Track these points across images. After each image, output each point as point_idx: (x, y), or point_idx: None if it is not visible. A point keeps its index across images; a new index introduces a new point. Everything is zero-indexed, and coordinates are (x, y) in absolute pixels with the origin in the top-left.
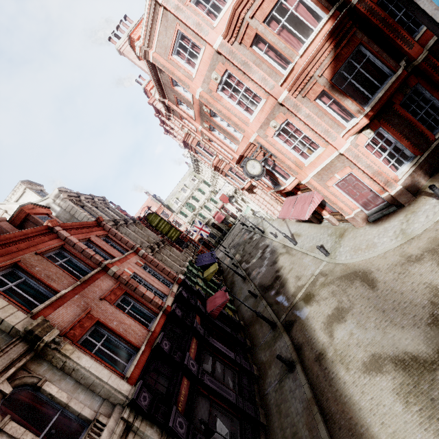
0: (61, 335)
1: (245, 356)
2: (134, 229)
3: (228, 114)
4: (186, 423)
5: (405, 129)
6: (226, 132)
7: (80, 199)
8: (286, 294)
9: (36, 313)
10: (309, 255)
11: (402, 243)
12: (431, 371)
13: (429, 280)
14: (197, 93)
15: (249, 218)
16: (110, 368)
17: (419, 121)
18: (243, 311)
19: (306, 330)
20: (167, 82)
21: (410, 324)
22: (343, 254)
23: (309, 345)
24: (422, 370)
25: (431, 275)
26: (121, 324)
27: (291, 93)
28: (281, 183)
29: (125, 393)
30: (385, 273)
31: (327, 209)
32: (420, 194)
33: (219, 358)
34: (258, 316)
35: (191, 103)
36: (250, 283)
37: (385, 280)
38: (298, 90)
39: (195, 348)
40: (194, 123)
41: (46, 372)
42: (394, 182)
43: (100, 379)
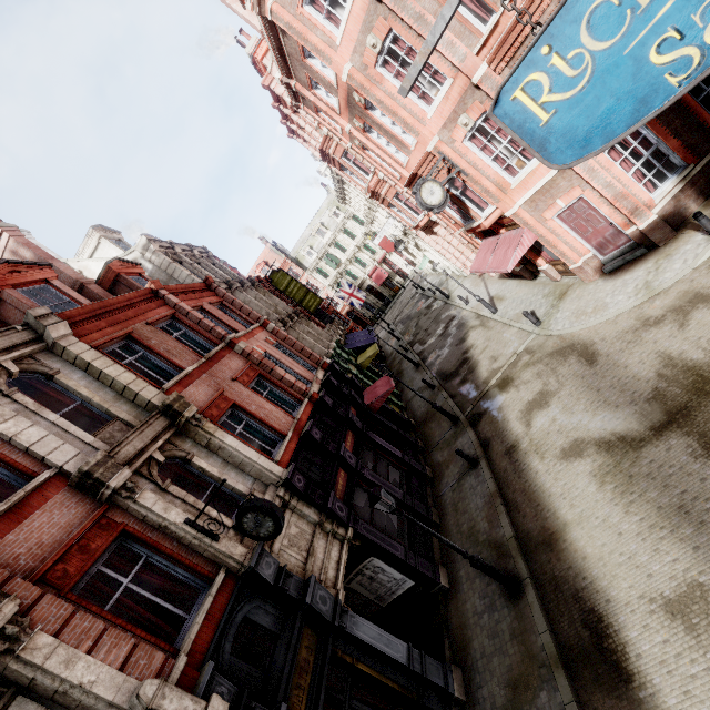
0: (199, 414)
1: (416, 458)
2: (255, 295)
3: (394, 106)
4: (347, 509)
5: (676, 120)
6: (389, 135)
7: (175, 251)
8: (475, 381)
9: (166, 389)
10: (513, 327)
11: (642, 301)
12: (637, 449)
13: (663, 348)
14: (344, 72)
15: (427, 276)
16: (256, 451)
17: (703, 103)
18: (414, 407)
19: (497, 422)
20: (295, 52)
21: (626, 402)
22: (560, 321)
23: (499, 438)
24: (627, 449)
25: (667, 341)
26: (260, 409)
27: (494, 66)
28: (474, 217)
29: (277, 474)
30: (611, 343)
31: (545, 256)
32: (684, 227)
33: (382, 456)
34: (435, 408)
35: (333, 87)
36: (426, 371)
37: (609, 352)
38: (505, 60)
39: (351, 442)
40: (338, 119)
41: (192, 448)
42: (647, 209)
43: (249, 459)
